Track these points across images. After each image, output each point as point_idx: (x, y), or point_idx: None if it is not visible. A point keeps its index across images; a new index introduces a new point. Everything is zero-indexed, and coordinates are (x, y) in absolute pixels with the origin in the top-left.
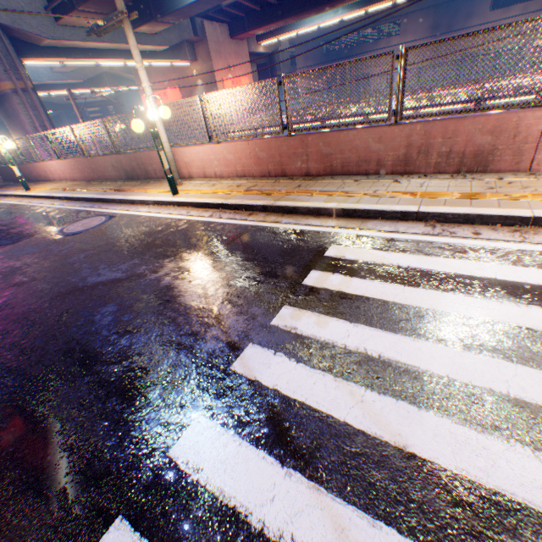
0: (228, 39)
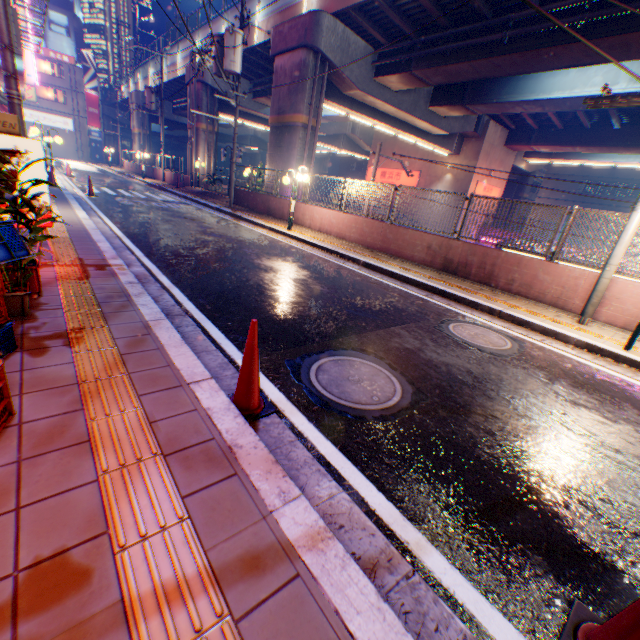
0: (501, 144)
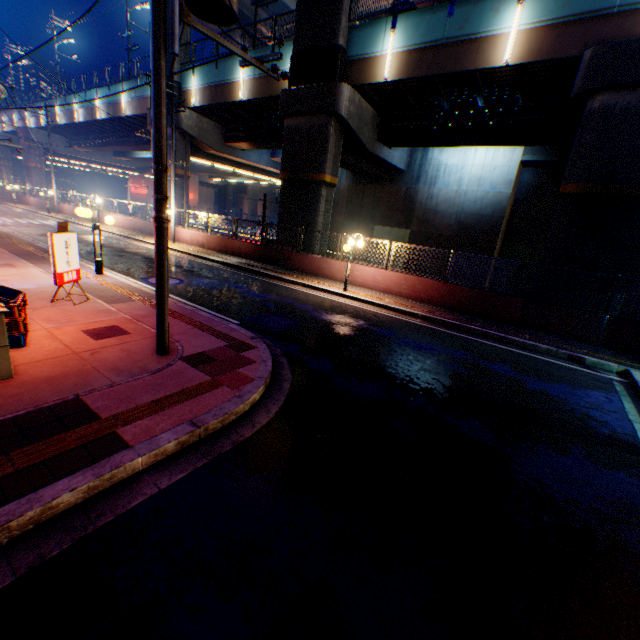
0: None
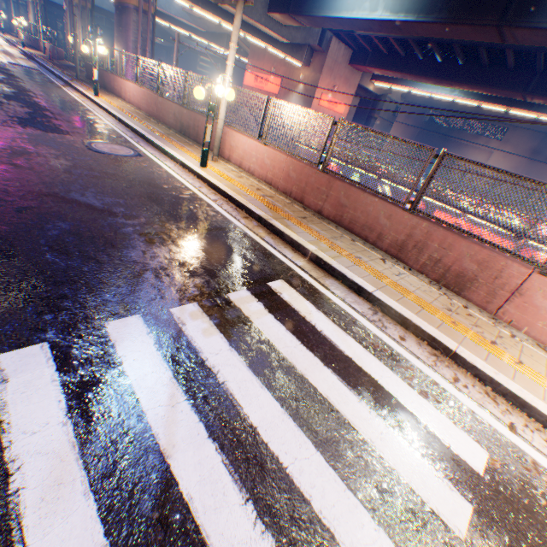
0: (346, 63)
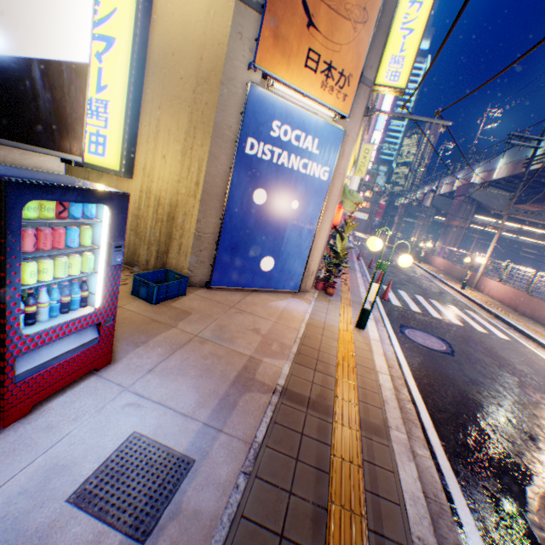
0: None
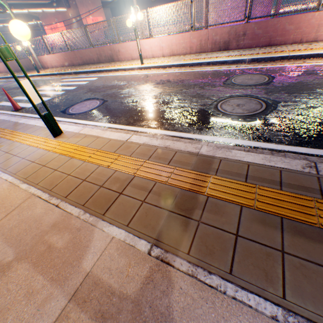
0: None
